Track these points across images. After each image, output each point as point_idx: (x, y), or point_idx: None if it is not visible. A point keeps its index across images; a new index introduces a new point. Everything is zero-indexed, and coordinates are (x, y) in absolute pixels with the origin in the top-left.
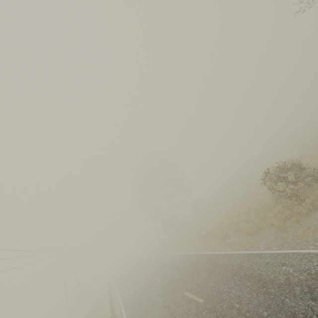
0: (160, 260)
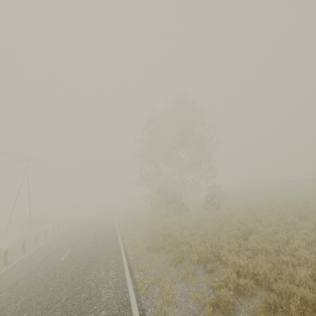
0: (102, 252)
